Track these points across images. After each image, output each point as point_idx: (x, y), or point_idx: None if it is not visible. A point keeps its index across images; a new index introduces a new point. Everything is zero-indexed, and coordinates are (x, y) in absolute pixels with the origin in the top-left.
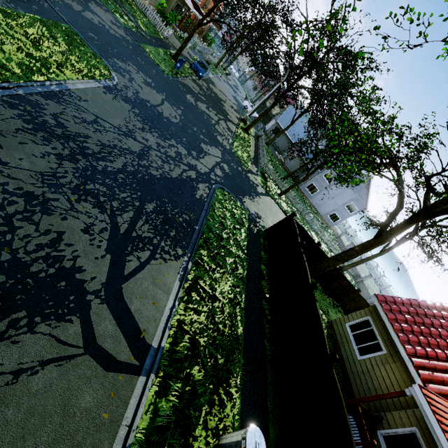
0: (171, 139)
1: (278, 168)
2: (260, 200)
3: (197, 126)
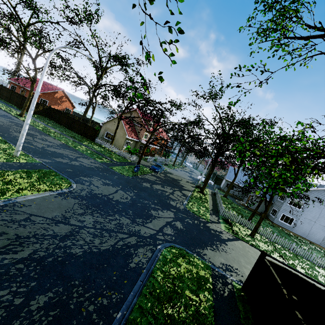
0: (115, 214)
1: (243, 211)
2: (226, 247)
3: (148, 199)
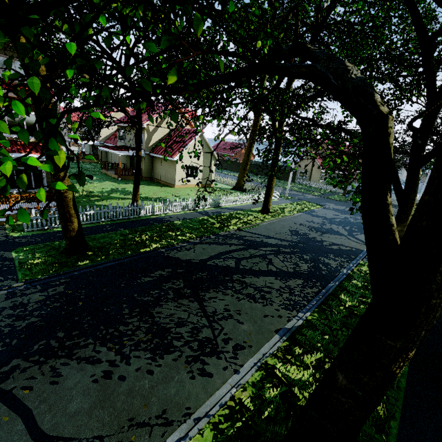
0: (356, 215)
1: None
2: None
3: None
